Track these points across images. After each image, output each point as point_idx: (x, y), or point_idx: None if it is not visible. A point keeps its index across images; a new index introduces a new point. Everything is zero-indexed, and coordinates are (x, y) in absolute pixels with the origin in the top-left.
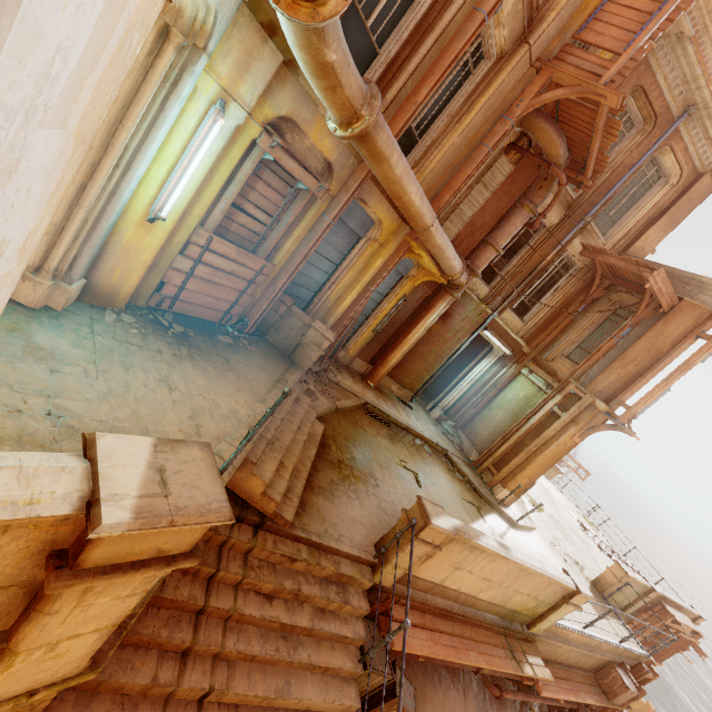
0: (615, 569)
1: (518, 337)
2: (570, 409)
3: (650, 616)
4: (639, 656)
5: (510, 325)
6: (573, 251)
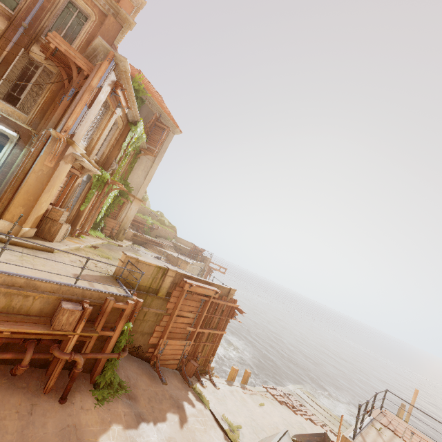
0: (123, 257)
1: (23, 124)
2: (37, 144)
3: (181, 292)
4: (114, 296)
5: (13, 116)
6: (39, 58)
